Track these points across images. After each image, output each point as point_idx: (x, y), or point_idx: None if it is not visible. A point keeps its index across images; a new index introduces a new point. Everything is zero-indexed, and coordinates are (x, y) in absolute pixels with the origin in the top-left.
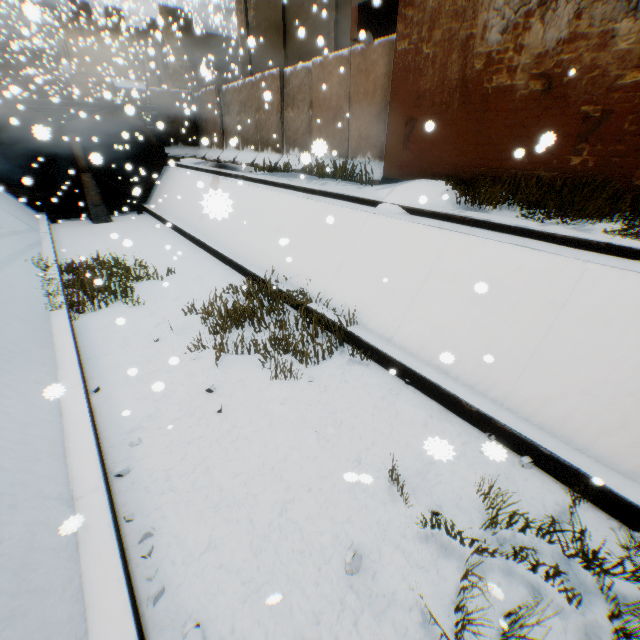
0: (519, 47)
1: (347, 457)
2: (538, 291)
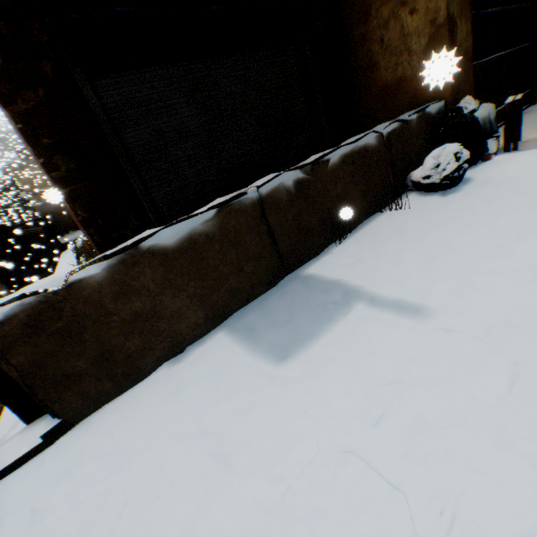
0: None
1: None
2: None
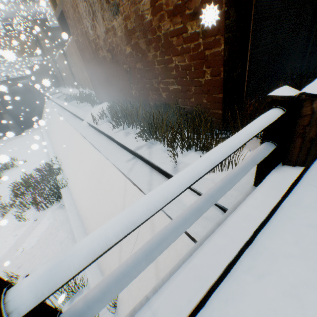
0: (98, 36)
1: (18, 264)
2: (97, 173)
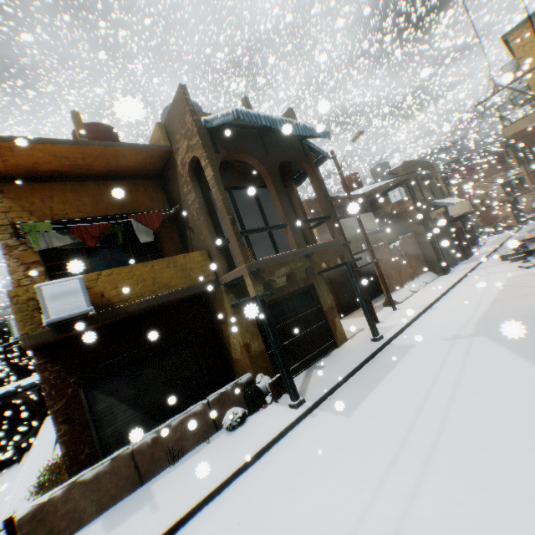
0: None
1: None
2: None
